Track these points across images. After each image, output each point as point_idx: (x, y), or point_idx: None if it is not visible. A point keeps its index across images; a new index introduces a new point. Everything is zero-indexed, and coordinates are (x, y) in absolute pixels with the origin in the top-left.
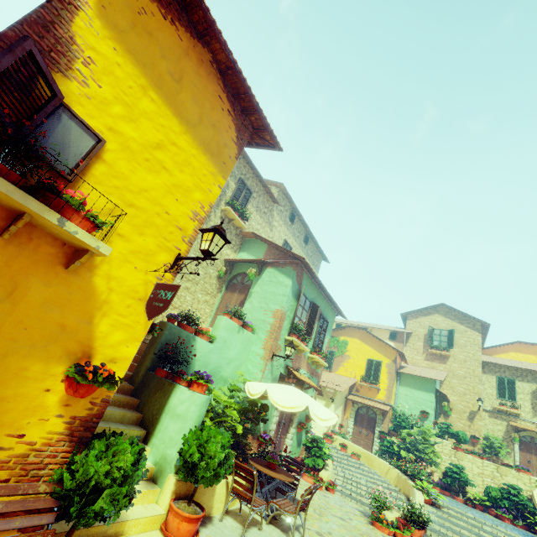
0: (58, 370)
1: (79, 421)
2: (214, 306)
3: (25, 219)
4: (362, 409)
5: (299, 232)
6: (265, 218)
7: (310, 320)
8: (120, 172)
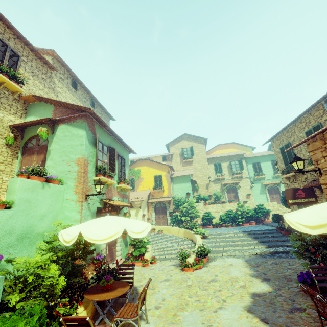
0: None
1: None
2: (14, 173)
3: None
4: (158, 205)
5: (84, 97)
6: (46, 84)
7: (110, 160)
8: None
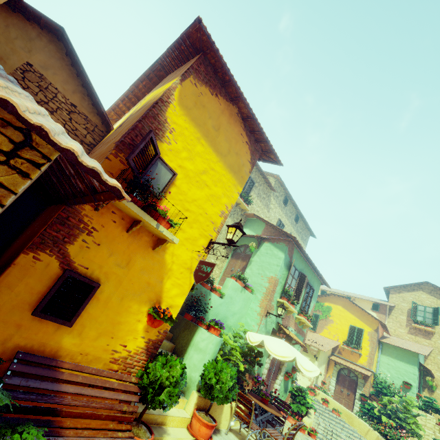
0: (144, 309)
1: (151, 342)
2: (222, 269)
3: (141, 224)
4: (344, 371)
5: (290, 212)
6: (264, 202)
7: (298, 286)
8: (183, 191)
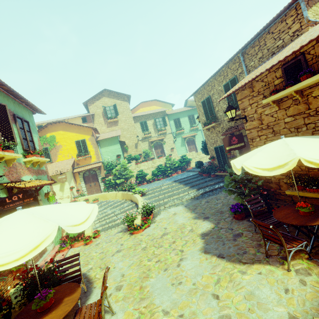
0: None
1: None
2: None
3: None
4: (86, 173)
5: None
6: None
7: (1, 123)
8: None
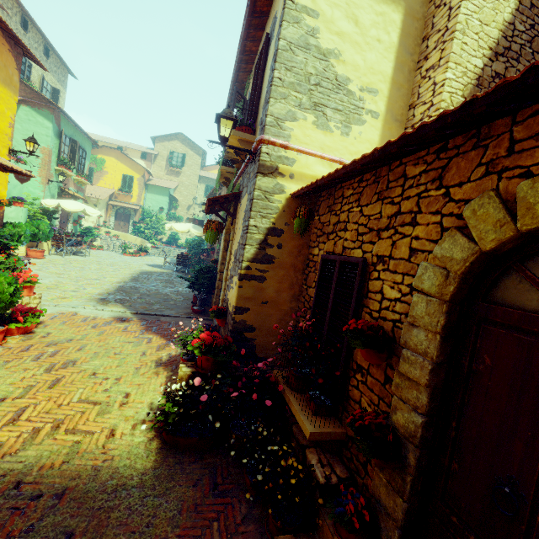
0: None
1: None
2: None
3: None
4: (121, 210)
5: (36, 42)
6: None
7: (72, 153)
8: None
